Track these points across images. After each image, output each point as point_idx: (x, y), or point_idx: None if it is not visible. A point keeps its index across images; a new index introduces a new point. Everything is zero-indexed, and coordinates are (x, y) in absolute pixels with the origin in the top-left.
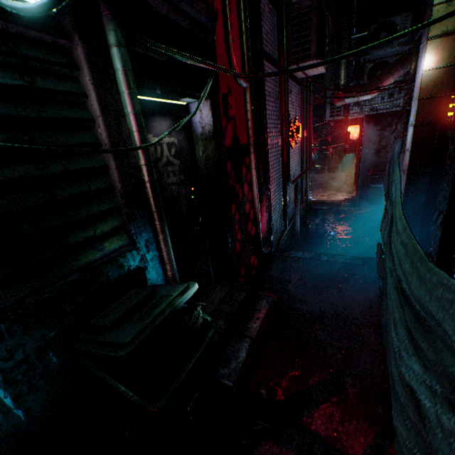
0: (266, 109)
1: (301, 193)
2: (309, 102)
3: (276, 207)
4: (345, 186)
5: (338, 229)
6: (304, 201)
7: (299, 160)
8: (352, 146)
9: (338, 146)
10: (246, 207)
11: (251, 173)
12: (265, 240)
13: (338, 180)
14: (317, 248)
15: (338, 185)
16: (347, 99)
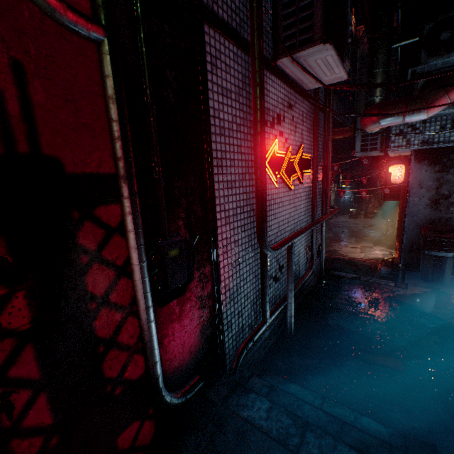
0: (213, 115)
1: (311, 253)
2: (327, 128)
3: (242, 288)
4: (384, 237)
5: (364, 324)
6: (318, 262)
7: (309, 206)
8: (394, 190)
9: (378, 189)
10: (97, 324)
11: (127, 240)
12: (196, 364)
13: (377, 228)
14: (318, 369)
15: (376, 236)
16: (383, 119)
